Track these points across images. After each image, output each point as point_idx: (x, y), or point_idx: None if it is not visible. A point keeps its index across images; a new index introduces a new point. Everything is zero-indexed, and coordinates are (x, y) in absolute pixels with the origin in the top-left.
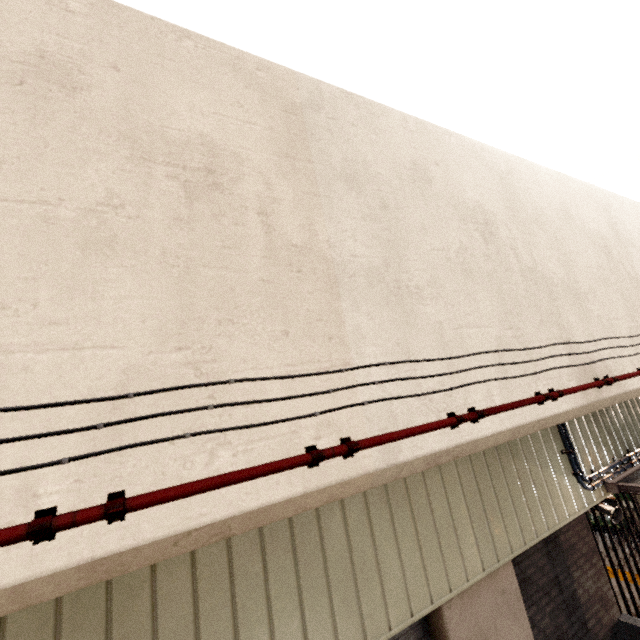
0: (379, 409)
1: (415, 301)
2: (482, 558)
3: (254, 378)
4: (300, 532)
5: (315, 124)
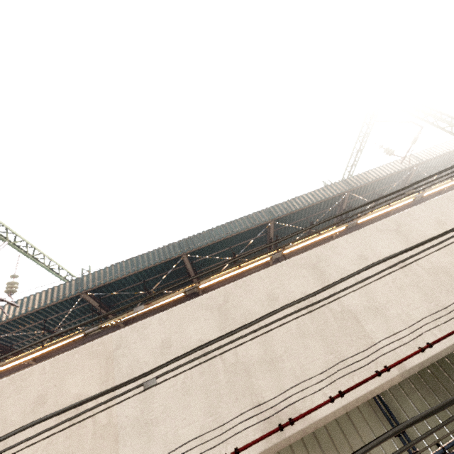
0: None
1: (154, 426)
2: None
3: None
4: None
5: (118, 356)
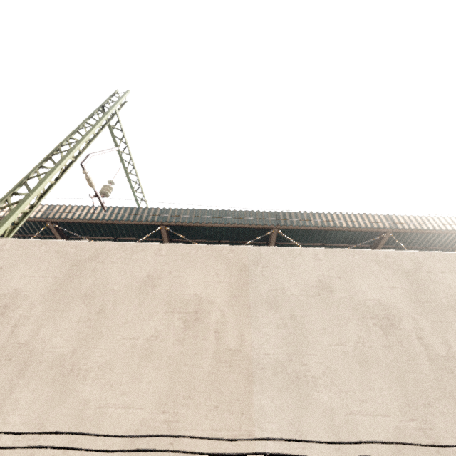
0: None
1: (310, 388)
2: None
3: (192, 436)
4: None
5: (254, 273)
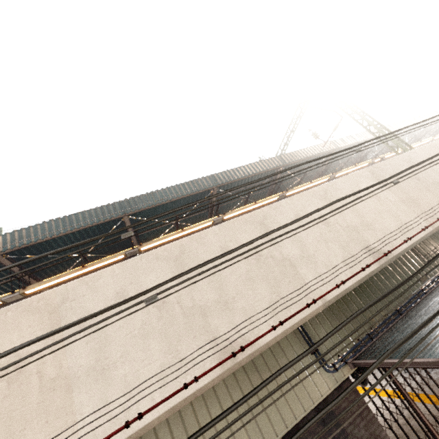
0: (89, 436)
1: (112, 371)
2: None
3: None
4: None
5: (64, 310)
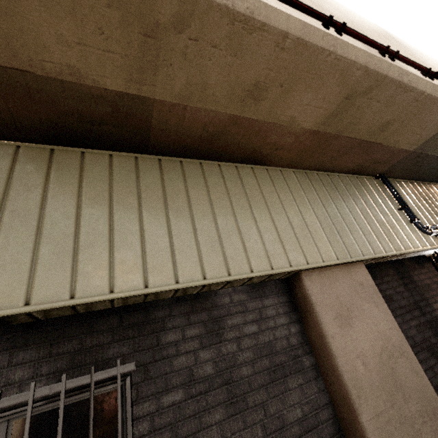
0: None
1: None
2: (335, 251)
3: None
4: (171, 194)
5: None
